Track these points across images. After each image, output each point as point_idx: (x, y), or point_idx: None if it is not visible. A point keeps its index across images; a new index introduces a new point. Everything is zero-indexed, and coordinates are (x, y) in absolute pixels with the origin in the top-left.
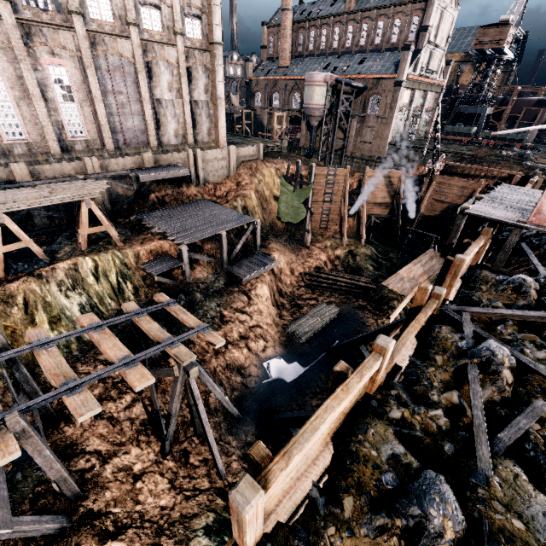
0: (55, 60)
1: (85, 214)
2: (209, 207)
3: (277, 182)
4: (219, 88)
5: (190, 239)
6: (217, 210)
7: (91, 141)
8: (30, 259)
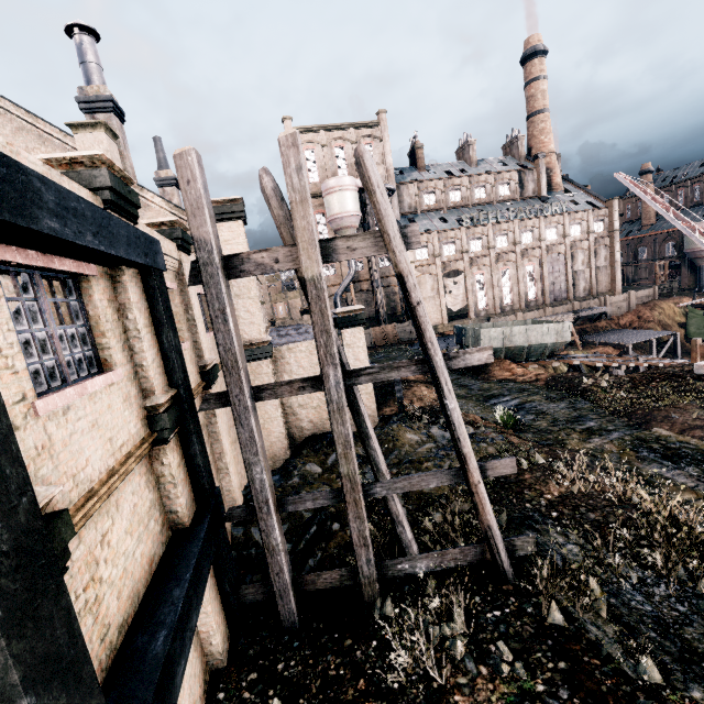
0: (529, 263)
1: None
2: (625, 331)
3: (677, 313)
4: (616, 255)
5: (631, 342)
6: (634, 331)
7: (538, 300)
8: None
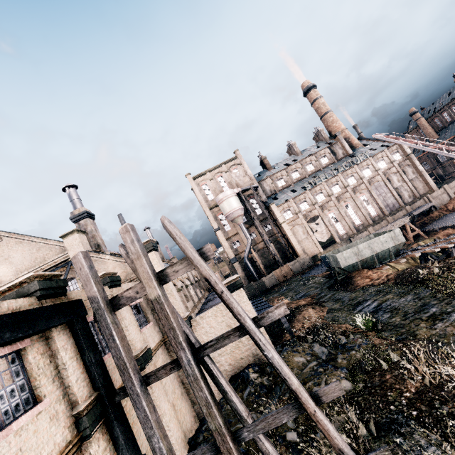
0: (361, 194)
1: (408, 228)
2: (454, 213)
3: None
4: (419, 168)
5: None
6: None
7: (379, 215)
8: None
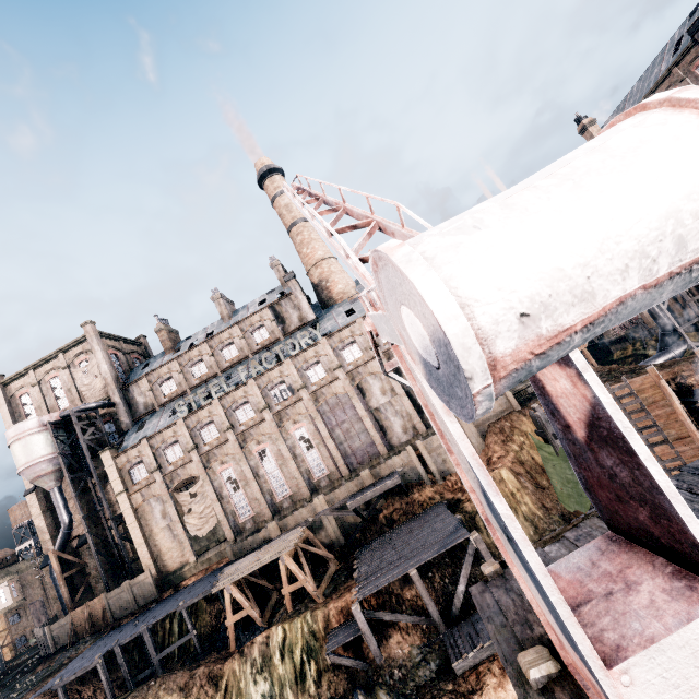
0: (296, 425)
1: (283, 571)
2: (432, 518)
3: None
4: None
5: (367, 590)
6: (438, 522)
7: (331, 473)
8: (252, 627)
